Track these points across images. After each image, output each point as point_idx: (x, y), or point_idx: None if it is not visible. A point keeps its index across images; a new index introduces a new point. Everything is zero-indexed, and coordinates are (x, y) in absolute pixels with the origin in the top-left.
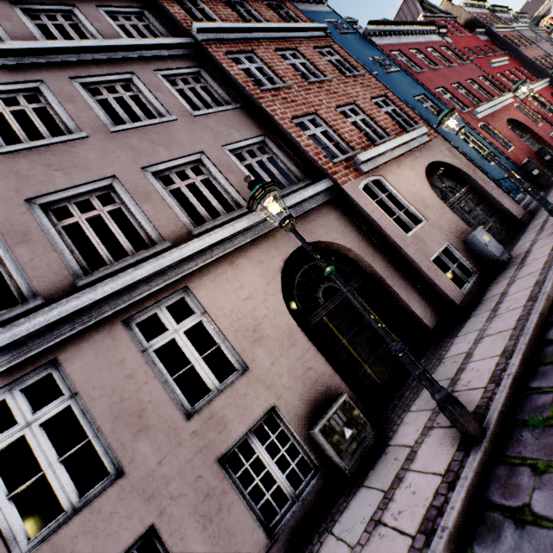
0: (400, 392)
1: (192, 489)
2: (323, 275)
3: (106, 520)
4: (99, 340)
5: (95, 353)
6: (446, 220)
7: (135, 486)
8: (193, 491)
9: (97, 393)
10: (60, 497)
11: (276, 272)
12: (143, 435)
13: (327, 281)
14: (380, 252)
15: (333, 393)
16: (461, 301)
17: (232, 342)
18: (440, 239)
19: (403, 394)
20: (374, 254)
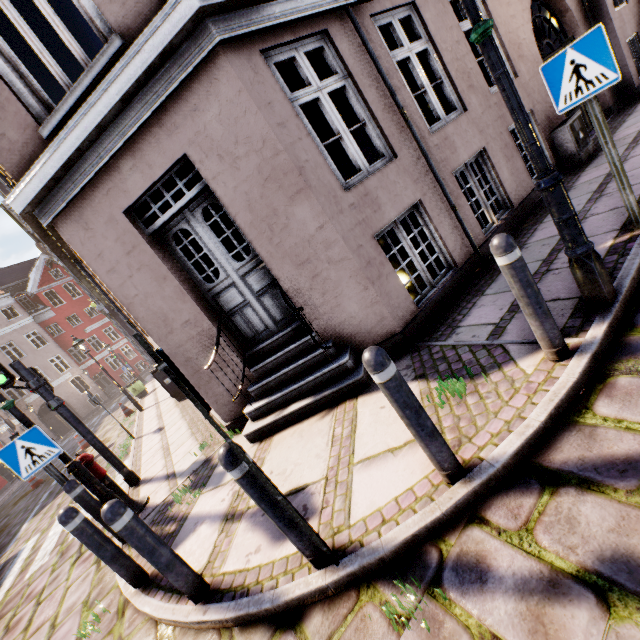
0: (591, 139)
1: (499, 138)
2: (544, 31)
3: (464, 133)
4: (435, 2)
5: (435, 12)
6: (638, 11)
7: (473, 121)
8: (499, 140)
9: (443, 46)
10: (436, 110)
11: (527, 3)
12: (471, 90)
13: (546, 38)
14: (587, 24)
15: (559, 120)
16: (639, 86)
17: (507, 50)
18: (633, 27)
19: (595, 138)
20: (584, 24)
